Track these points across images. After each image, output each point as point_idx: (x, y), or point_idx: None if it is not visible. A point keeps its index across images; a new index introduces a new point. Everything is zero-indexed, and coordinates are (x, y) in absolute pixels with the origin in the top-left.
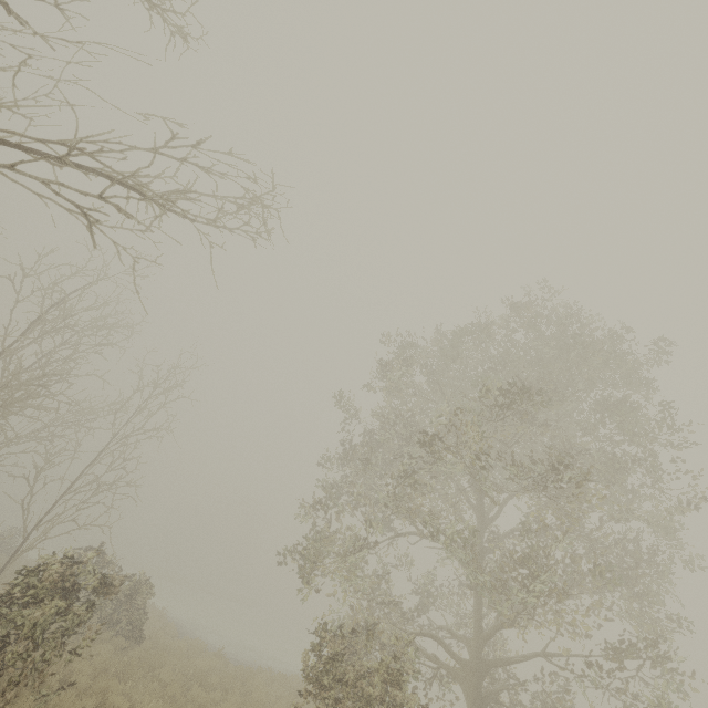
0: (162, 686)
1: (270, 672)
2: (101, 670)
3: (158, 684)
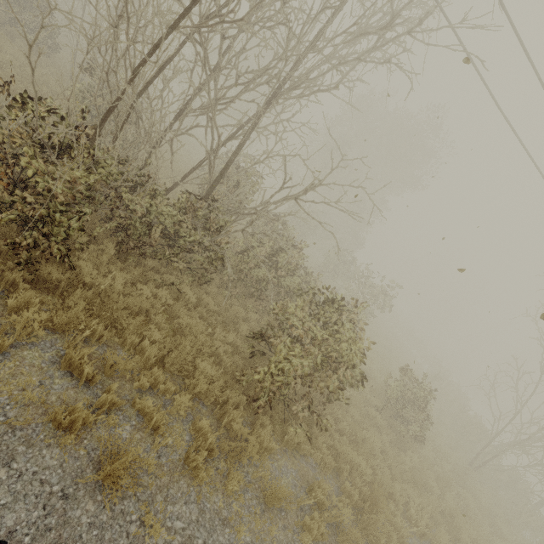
0: None
1: None
2: None
3: None
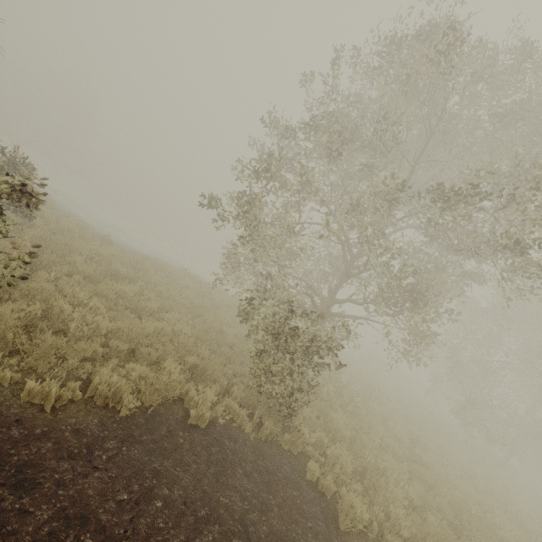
0: (83, 276)
1: (150, 260)
2: (5, 250)
3: (80, 275)
